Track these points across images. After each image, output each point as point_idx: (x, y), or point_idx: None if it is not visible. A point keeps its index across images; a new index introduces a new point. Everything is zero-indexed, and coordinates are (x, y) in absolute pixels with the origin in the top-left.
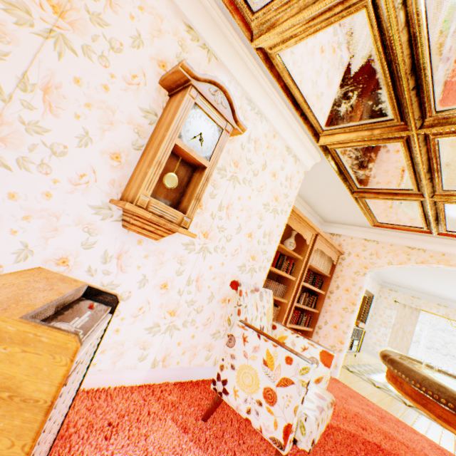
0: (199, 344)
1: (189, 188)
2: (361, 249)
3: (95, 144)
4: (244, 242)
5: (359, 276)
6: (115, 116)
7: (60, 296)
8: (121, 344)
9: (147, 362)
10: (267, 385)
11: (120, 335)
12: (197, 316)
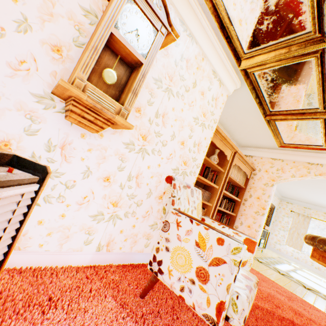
0: (139, 233)
1: (127, 85)
2: (269, 166)
3: (35, 33)
4: (177, 148)
5: (268, 187)
6: (54, 8)
7: None
8: (67, 228)
9: (92, 246)
10: (199, 265)
11: (66, 220)
12: (137, 209)
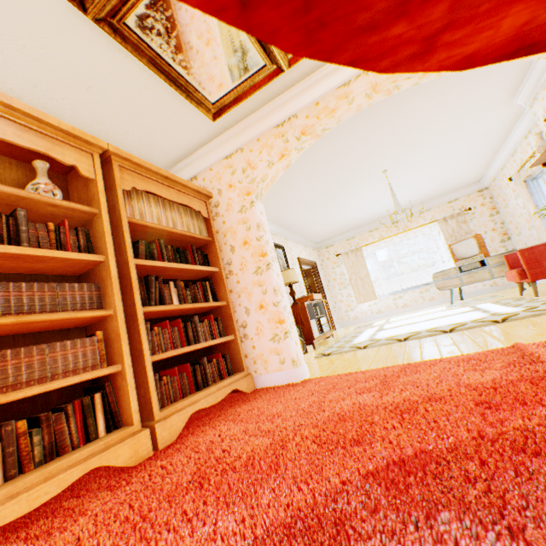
0: None
1: None
2: (230, 174)
3: None
4: None
5: (248, 212)
6: None
7: None
8: None
9: None
10: None
11: None
12: None
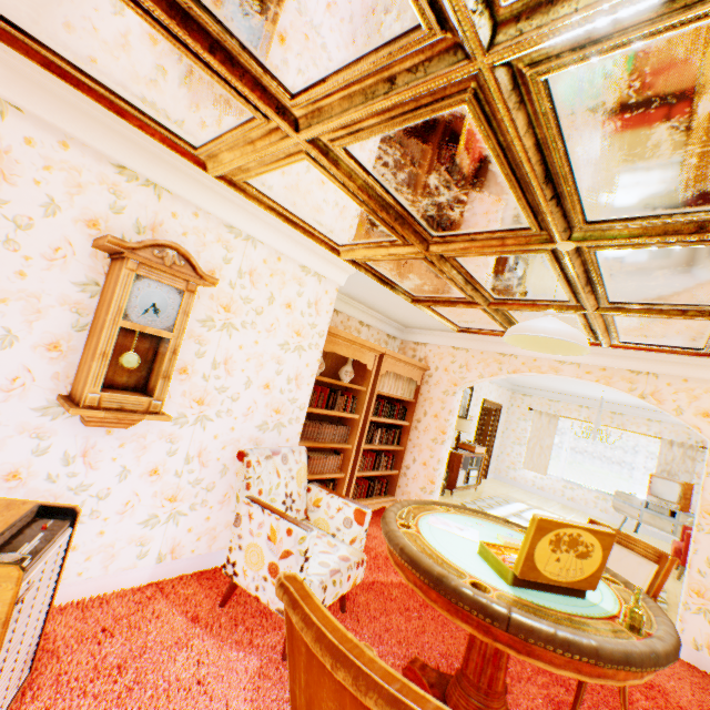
0: (218, 525)
1: (157, 363)
2: (450, 361)
3: (24, 341)
4: (259, 397)
5: (449, 397)
6: (42, 302)
7: (5, 528)
8: (111, 546)
9: (151, 558)
10: (271, 560)
11: (107, 537)
12: (209, 495)
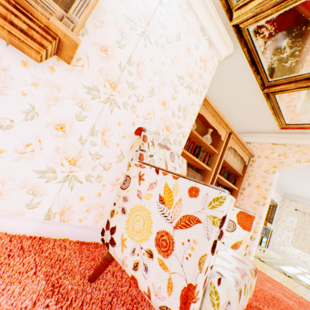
0: (106, 205)
1: None
2: (270, 152)
3: None
4: (157, 109)
5: (269, 174)
6: None
7: None
8: (0, 182)
9: (39, 211)
10: (162, 229)
11: None
12: (104, 173)
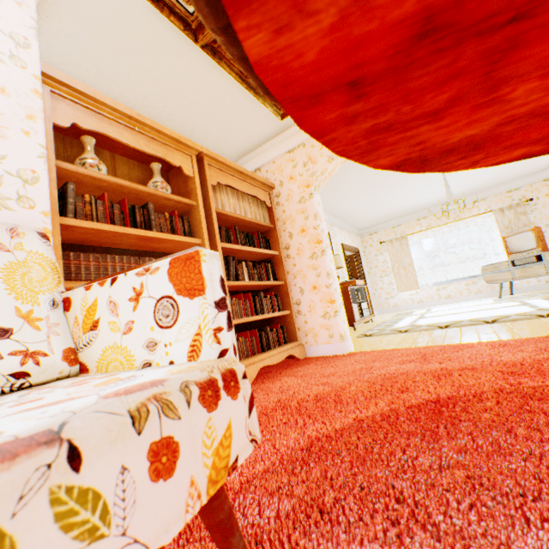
0: None
1: None
2: (291, 167)
3: None
4: None
5: (307, 203)
6: None
7: None
8: None
9: None
10: None
11: None
12: None
